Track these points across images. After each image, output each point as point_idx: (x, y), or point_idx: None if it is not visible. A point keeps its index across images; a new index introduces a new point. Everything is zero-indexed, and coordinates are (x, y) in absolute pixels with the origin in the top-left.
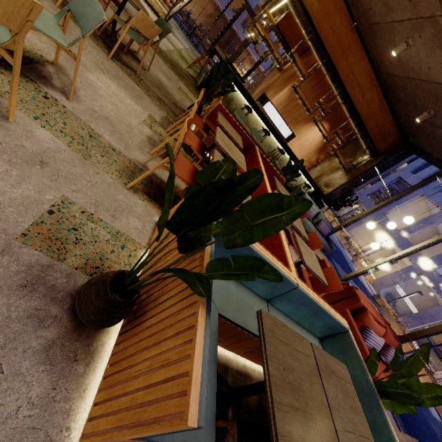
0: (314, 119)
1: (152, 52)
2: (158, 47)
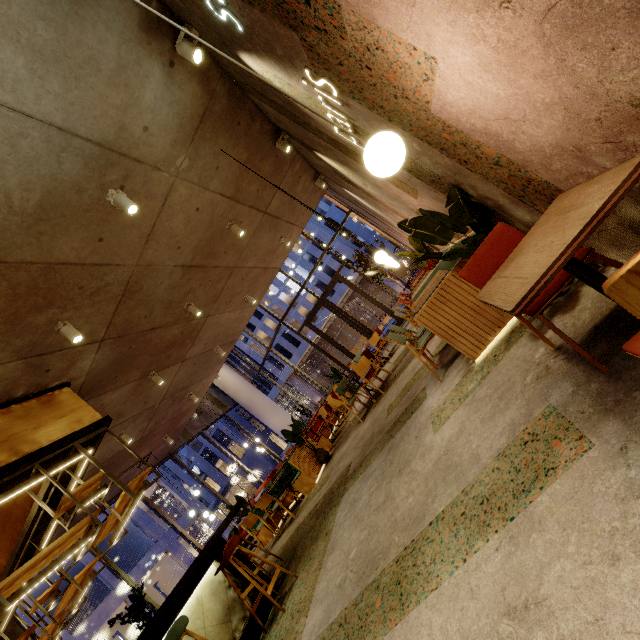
0: (62, 621)
1: (354, 452)
2: (348, 484)
